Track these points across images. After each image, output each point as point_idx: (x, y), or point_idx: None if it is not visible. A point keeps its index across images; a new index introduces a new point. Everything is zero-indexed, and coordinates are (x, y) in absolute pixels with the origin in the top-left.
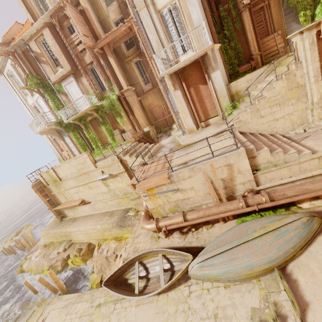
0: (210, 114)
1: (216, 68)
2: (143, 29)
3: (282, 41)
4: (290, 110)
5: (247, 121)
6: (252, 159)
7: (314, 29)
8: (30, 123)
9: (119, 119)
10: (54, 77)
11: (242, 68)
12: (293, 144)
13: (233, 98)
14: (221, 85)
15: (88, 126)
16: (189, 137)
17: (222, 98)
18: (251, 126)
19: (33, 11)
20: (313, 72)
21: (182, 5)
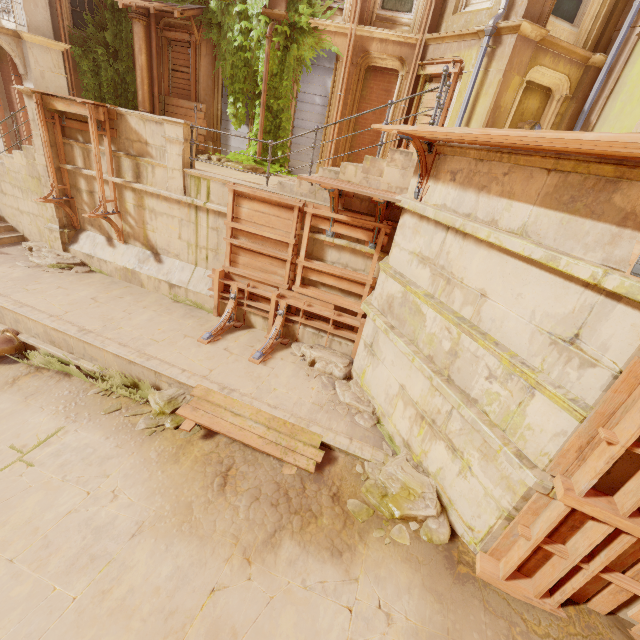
0: None
1: (30, 78)
2: None
3: (204, 125)
4: (35, 209)
5: None
6: None
7: (33, 99)
8: None
9: None
10: None
11: None
12: None
13: None
14: None
15: None
16: None
17: None
18: None
19: None
20: (41, 169)
21: None
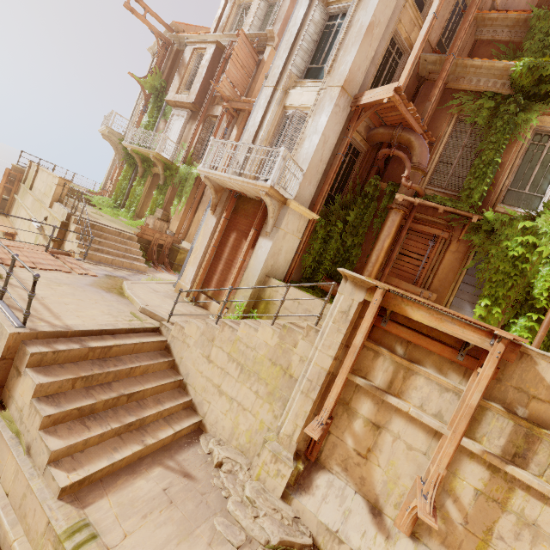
0: (222, 296)
1: (272, 236)
2: (254, 111)
3: None
4: (247, 399)
5: (189, 340)
6: (17, 373)
7: (363, 291)
8: (106, 115)
9: (176, 202)
10: (172, 96)
11: (329, 285)
12: (128, 448)
13: (258, 303)
14: (258, 265)
15: (147, 177)
16: (157, 289)
17: (244, 285)
18: (187, 357)
19: (224, 25)
20: (313, 370)
21: (308, 121)
